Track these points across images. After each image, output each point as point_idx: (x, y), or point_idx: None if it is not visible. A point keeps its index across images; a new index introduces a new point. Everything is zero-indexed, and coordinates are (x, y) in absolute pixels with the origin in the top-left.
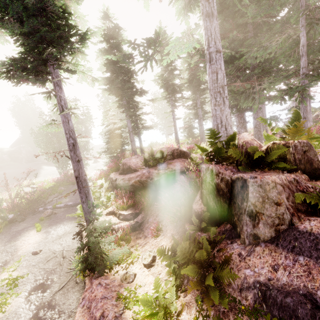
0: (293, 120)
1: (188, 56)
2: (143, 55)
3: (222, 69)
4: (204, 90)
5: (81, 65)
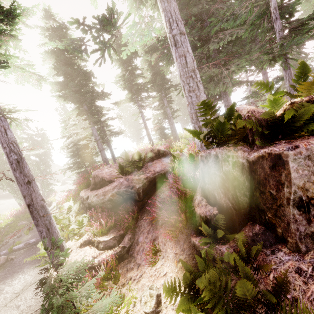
0: (298, 77)
1: (147, 54)
2: (97, 41)
3: (189, 52)
4: (168, 88)
5: (16, 58)
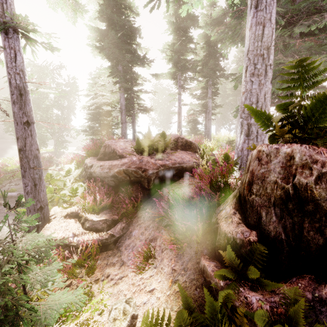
0: None
1: (209, 26)
2: None
3: (272, 21)
4: (219, 76)
5: None
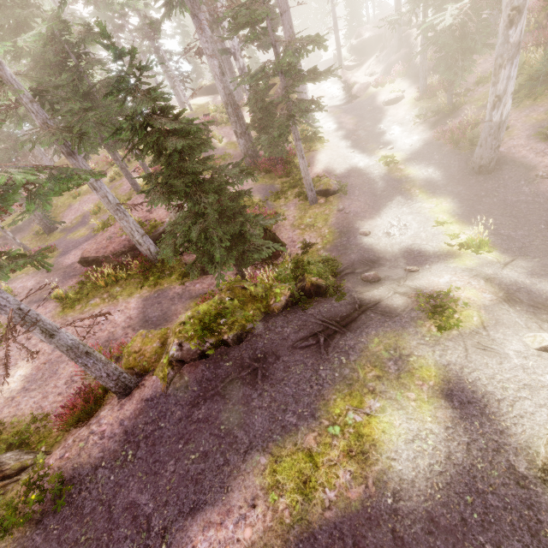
0: None
1: None
2: None
3: None
4: None
5: None
